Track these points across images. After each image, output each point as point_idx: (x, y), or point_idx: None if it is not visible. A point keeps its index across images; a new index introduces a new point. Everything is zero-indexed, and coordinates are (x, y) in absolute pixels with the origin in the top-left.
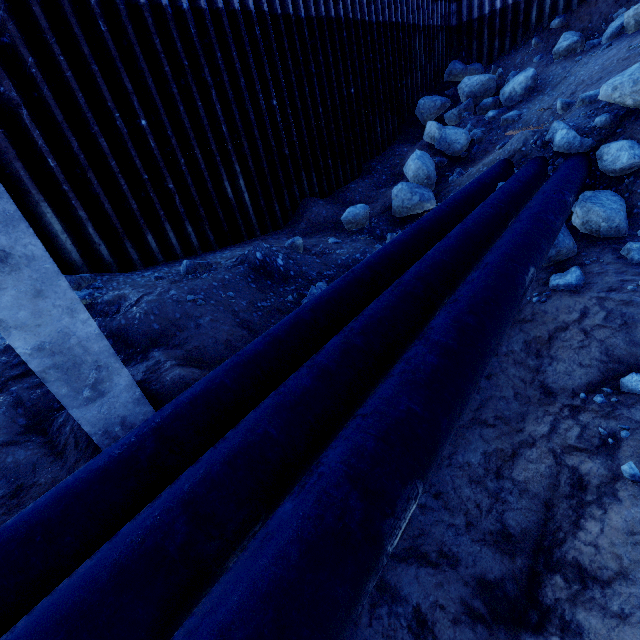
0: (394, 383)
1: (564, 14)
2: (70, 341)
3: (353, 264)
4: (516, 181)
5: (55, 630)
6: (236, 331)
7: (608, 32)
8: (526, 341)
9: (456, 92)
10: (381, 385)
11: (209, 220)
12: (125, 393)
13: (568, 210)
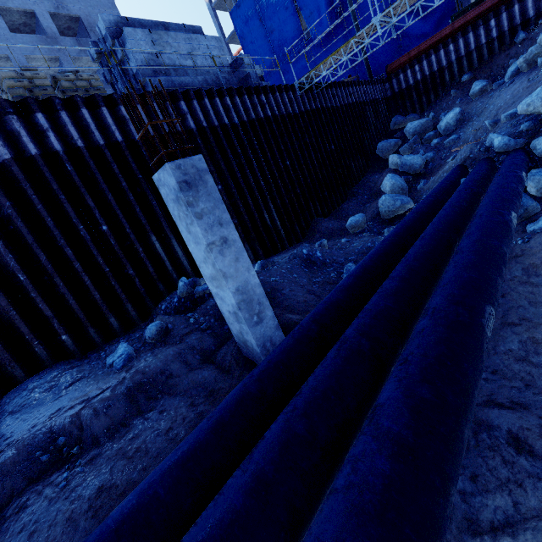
0: (453, 271)
1: (470, 71)
2: (248, 286)
3: (367, 250)
4: (475, 173)
5: (329, 379)
6: (307, 296)
7: (508, 74)
8: (523, 268)
9: (402, 134)
10: (443, 276)
11: (257, 241)
12: (270, 321)
13: (523, 181)
